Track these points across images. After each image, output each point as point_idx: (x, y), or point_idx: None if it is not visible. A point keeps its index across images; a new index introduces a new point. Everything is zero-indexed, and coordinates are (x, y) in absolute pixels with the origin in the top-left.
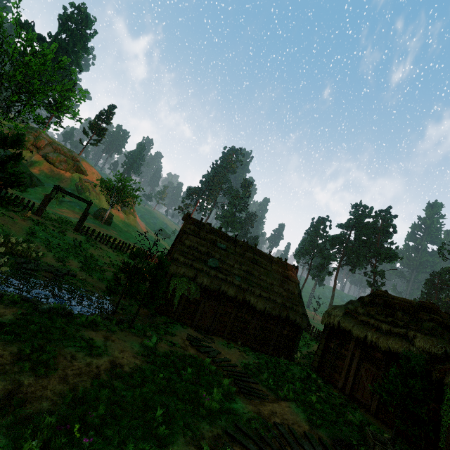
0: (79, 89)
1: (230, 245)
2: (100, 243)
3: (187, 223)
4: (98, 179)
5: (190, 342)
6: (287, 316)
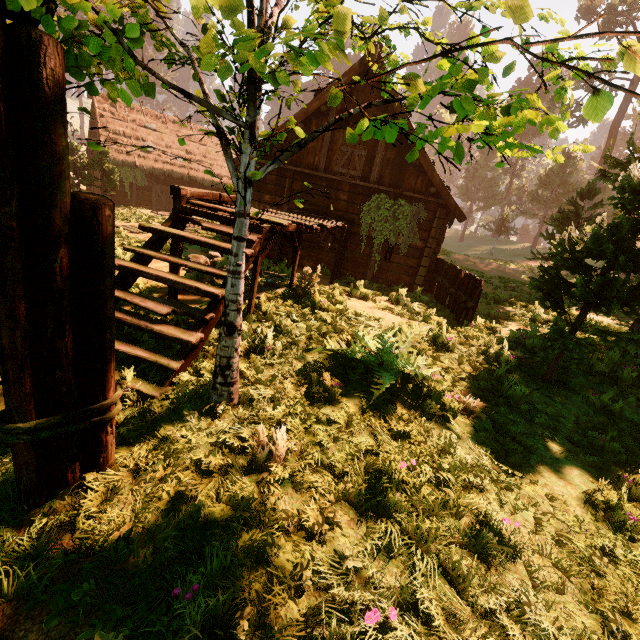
0: None
1: (160, 124)
2: None
3: (97, 102)
4: None
5: (154, 213)
6: None
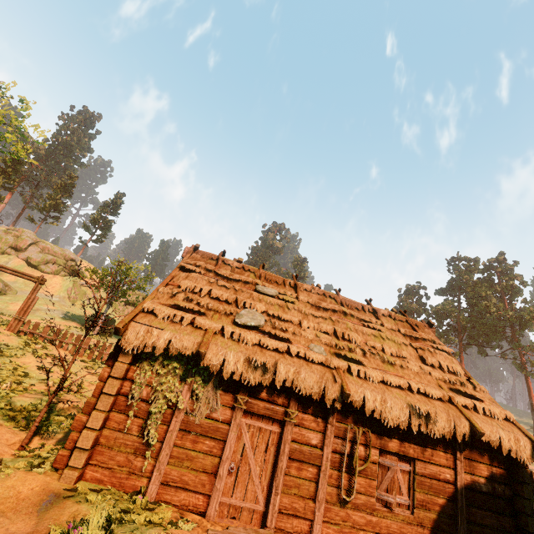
0: (35, 126)
1: (285, 290)
2: (59, 349)
3: (190, 258)
4: (88, 269)
5: None
6: (478, 433)
